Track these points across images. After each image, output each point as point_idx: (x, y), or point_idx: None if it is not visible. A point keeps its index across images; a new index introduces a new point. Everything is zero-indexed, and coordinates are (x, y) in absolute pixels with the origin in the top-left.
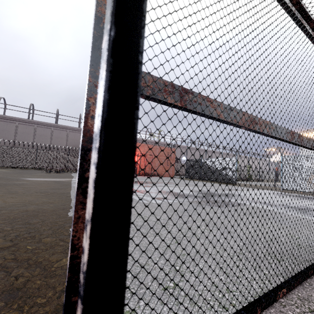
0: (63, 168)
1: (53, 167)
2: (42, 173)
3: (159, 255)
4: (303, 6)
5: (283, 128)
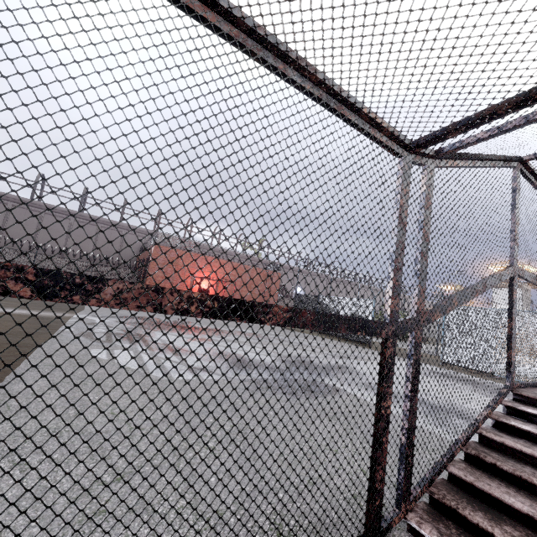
0: None
1: None
2: None
3: (49, 511)
4: (333, 88)
5: (250, 303)
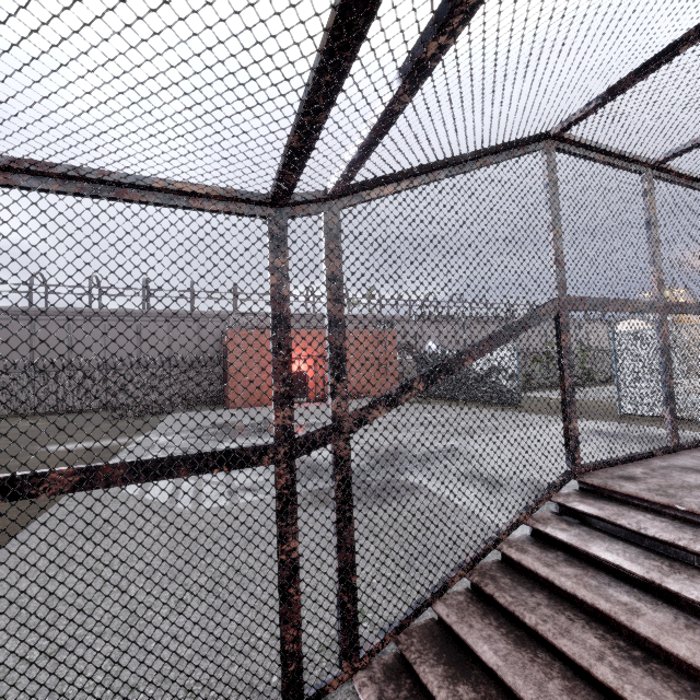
0: (162, 402)
1: (143, 402)
2: (105, 423)
3: None
4: (90, 177)
5: (8, 478)
